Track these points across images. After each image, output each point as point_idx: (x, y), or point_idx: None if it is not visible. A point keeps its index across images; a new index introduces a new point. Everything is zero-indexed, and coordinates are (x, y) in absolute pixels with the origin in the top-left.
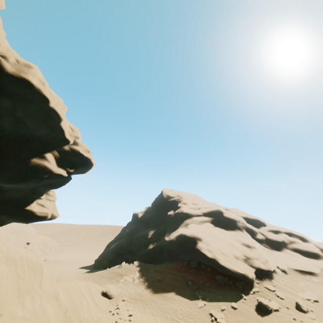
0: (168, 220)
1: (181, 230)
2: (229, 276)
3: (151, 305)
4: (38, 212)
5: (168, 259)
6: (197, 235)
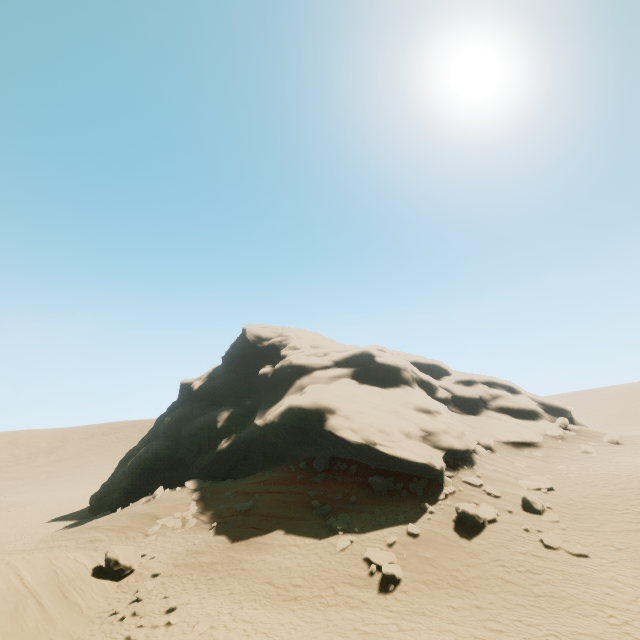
0: (261, 385)
1: (290, 400)
2: (396, 475)
3: (226, 570)
4: None
5: (265, 464)
6: (325, 403)
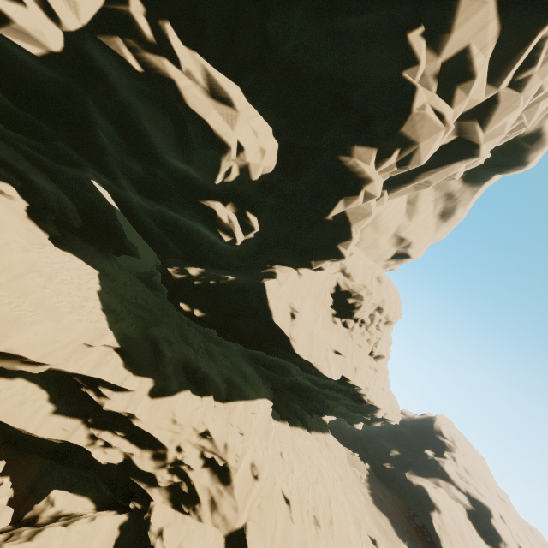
0: (421, 458)
1: (426, 484)
2: None
3: (369, 508)
4: (358, 427)
5: (397, 492)
6: (438, 505)
